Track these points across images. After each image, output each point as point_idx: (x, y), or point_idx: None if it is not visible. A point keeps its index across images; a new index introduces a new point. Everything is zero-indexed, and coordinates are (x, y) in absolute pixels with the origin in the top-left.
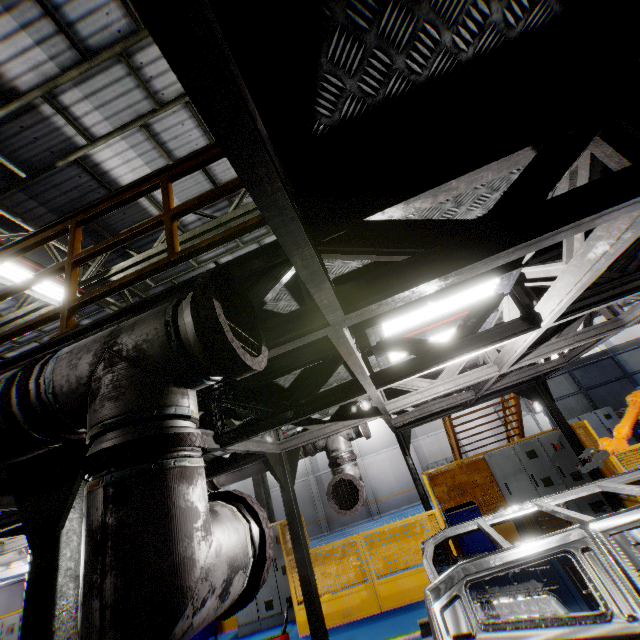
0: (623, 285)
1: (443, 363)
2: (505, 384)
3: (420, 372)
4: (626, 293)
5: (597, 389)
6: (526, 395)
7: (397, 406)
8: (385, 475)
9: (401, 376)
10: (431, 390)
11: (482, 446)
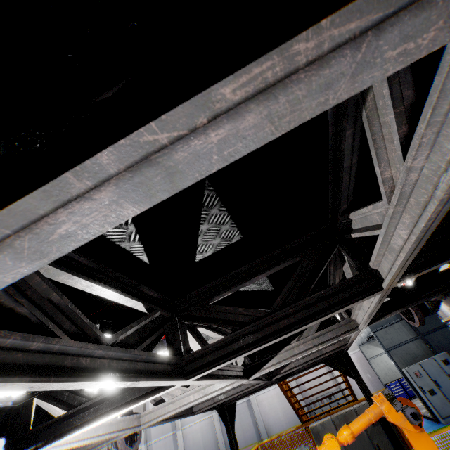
0: (267, 327)
1: (78, 428)
2: (293, 368)
3: (55, 439)
4: (265, 340)
5: (433, 334)
6: (334, 366)
7: (151, 418)
8: (275, 411)
9: (41, 442)
10: (182, 400)
11: (319, 407)
